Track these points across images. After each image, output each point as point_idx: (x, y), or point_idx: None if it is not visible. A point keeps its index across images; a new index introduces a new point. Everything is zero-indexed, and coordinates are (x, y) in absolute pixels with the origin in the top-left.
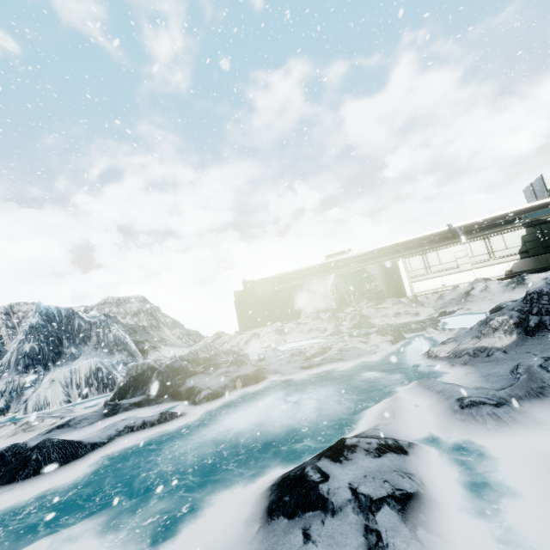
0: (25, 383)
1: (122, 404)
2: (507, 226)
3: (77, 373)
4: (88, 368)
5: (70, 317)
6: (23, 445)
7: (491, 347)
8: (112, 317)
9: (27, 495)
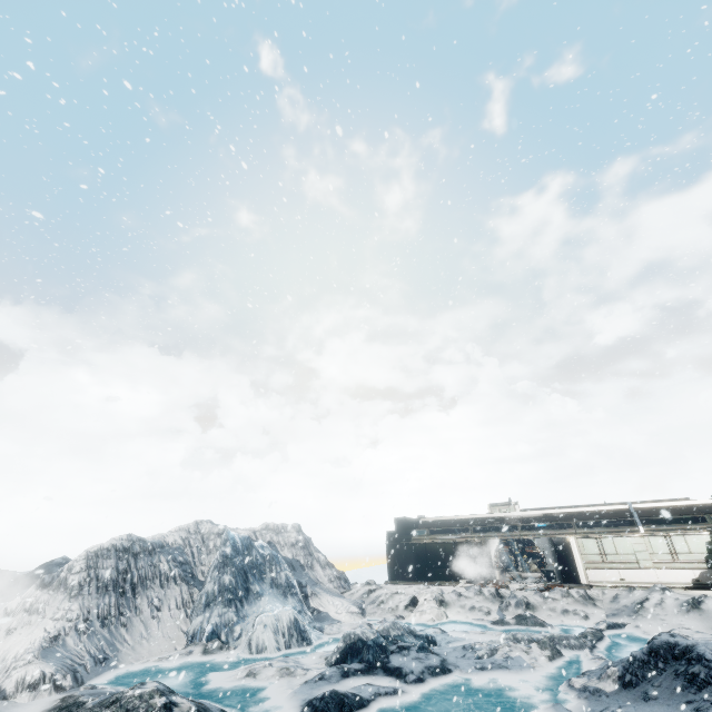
0: (233, 619)
1: (349, 668)
2: (690, 525)
3: (280, 620)
4: (288, 617)
5: (249, 547)
6: (337, 691)
7: (603, 690)
8: (272, 546)
9: None
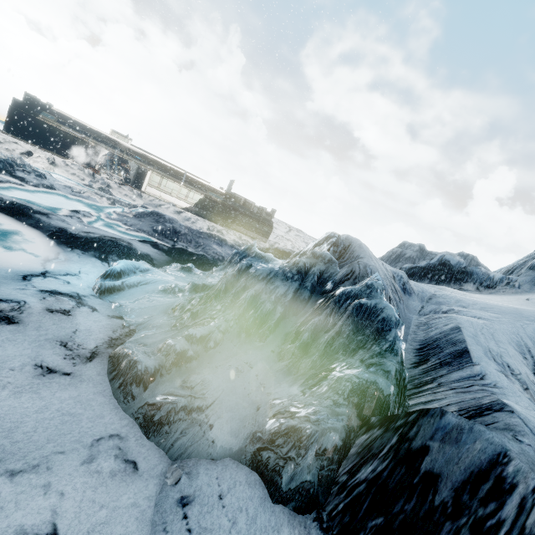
0: None
1: None
2: (200, 191)
3: None
4: None
5: None
6: None
7: (127, 216)
8: None
9: None
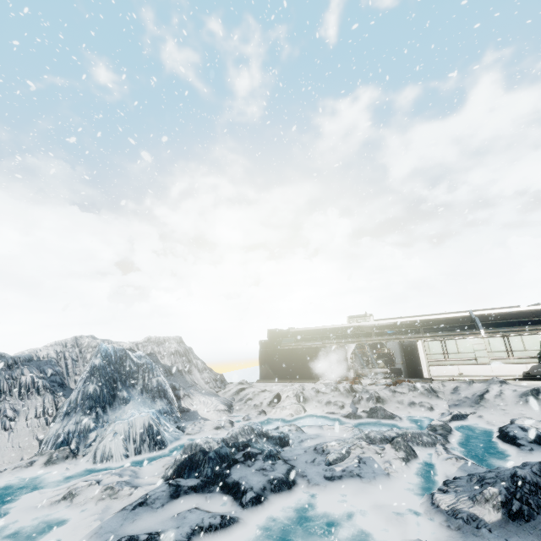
0: (89, 426)
1: (182, 486)
2: (527, 327)
3: (134, 427)
4: (142, 423)
5: (123, 358)
6: (137, 538)
7: (481, 519)
8: (153, 356)
9: None
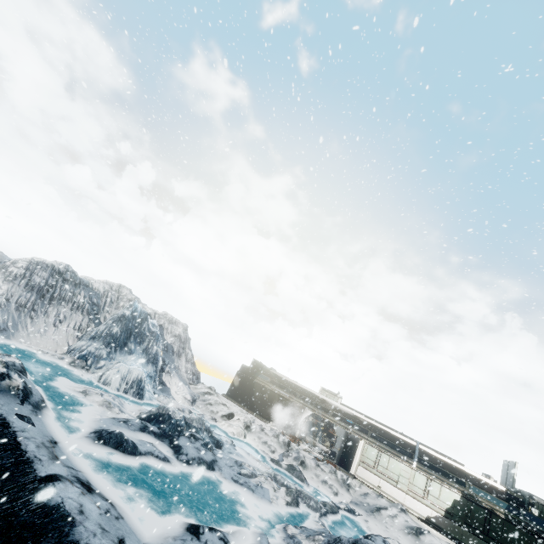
0: (103, 355)
1: (149, 427)
2: (451, 482)
3: (131, 374)
4: (137, 375)
5: (144, 320)
6: (123, 434)
7: None
8: (161, 329)
9: (119, 459)
